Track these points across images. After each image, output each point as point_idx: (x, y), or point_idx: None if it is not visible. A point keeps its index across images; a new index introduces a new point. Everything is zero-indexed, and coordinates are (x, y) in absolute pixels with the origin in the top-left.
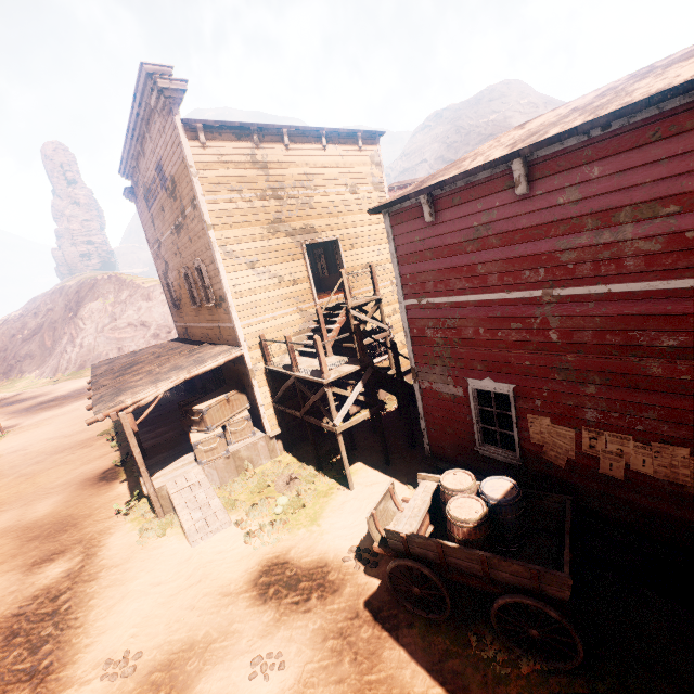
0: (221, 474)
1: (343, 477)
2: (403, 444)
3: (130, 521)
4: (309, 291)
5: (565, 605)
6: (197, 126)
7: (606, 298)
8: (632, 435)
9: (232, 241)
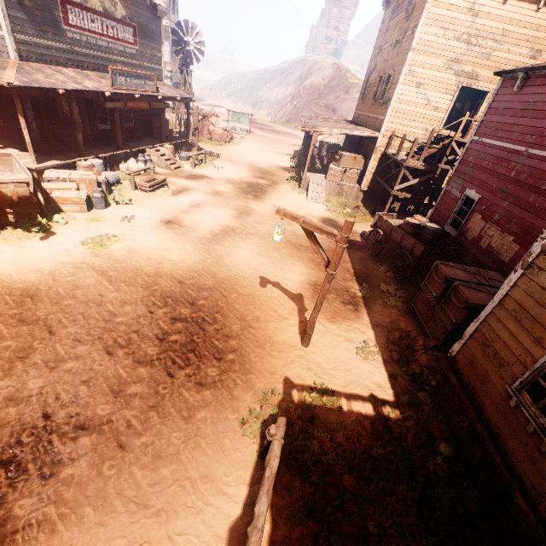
0: (331, 190)
1: None
2: None
3: (289, 184)
4: (441, 120)
5: (416, 260)
6: None
7: (543, 159)
8: (502, 229)
9: (418, 64)
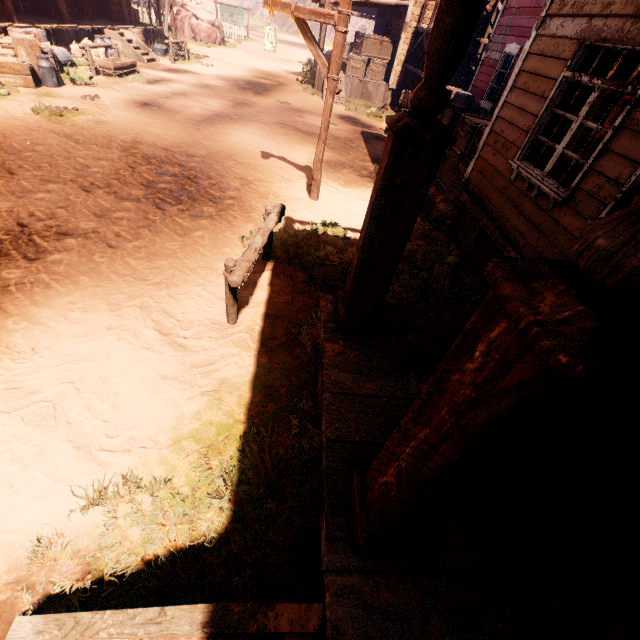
0: (352, 91)
1: None
2: None
3: (301, 87)
4: None
5: None
6: None
7: None
8: None
9: None
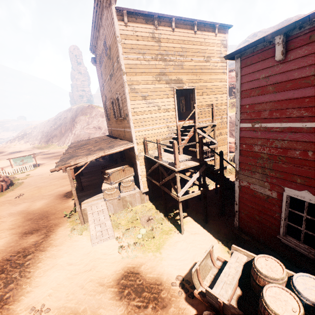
0: (115, 207)
1: (178, 224)
2: (216, 211)
3: (69, 221)
4: (174, 116)
5: None
6: (124, 12)
7: None
8: None
9: (135, 82)
